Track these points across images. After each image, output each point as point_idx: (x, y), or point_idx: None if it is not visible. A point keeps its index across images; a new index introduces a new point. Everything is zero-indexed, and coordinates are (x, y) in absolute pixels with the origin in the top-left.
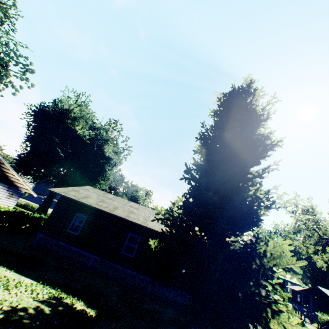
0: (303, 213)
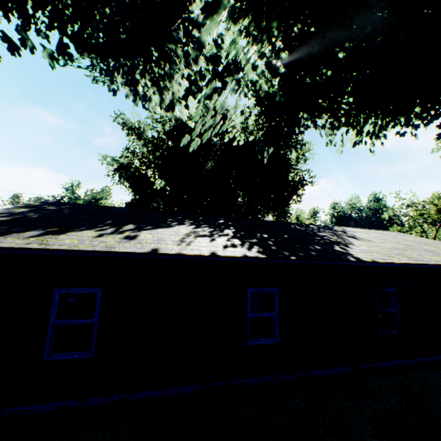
0: (411, 206)
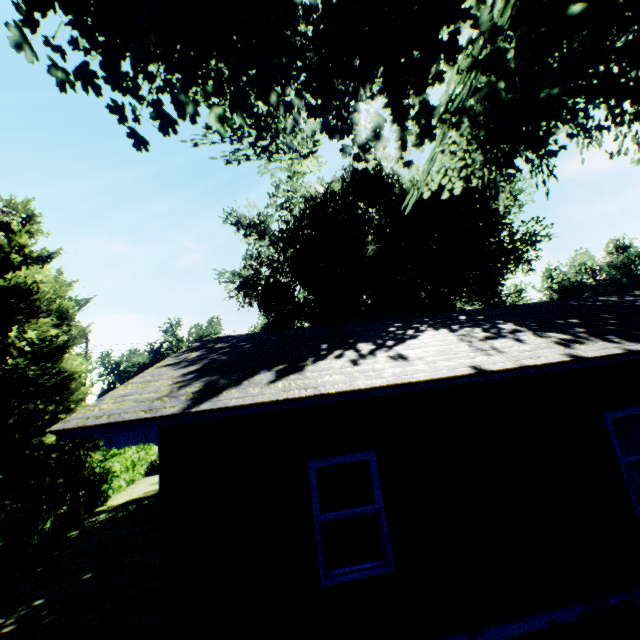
0: None
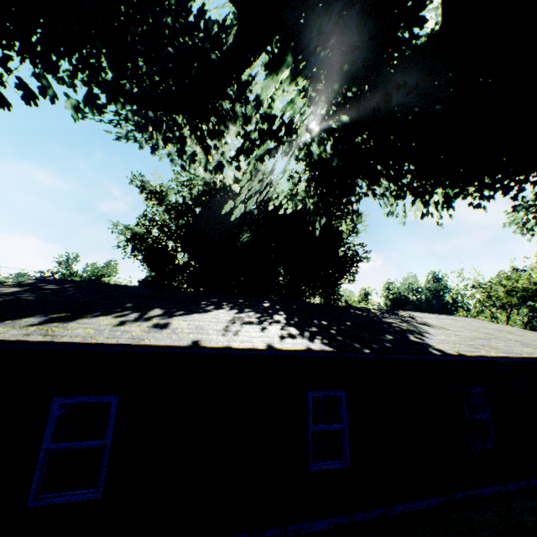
0: (476, 287)
